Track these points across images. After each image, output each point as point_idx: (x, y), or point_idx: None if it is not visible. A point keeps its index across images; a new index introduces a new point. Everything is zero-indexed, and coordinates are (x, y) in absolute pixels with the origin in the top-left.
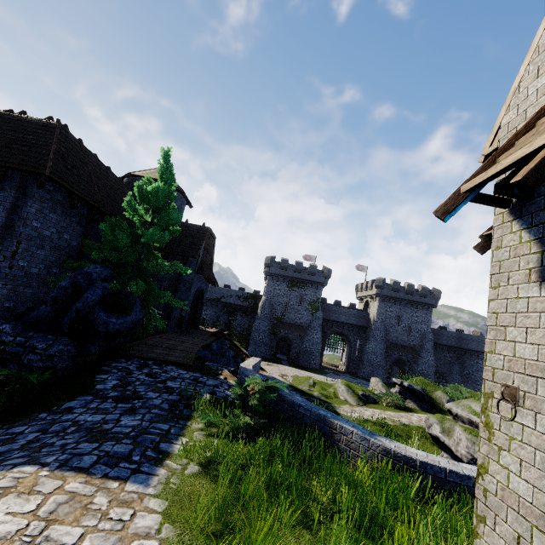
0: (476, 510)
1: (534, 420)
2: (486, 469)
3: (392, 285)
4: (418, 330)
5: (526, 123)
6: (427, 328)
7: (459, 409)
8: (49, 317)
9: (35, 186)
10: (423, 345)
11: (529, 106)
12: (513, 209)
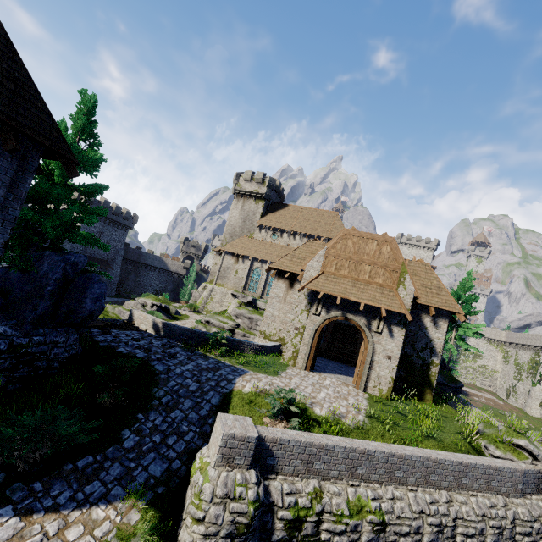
0: (284, 351)
1: (300, 333)
2: (288, 343)
3: (104, 204)
4: (114, 247)
5: (316, 277)
6: (121, 245)
7: (215, 320)
8: (50, 311)
9: (37, 158)
10: (115, 259)
11: (314, 267)
12: (305, 289)
